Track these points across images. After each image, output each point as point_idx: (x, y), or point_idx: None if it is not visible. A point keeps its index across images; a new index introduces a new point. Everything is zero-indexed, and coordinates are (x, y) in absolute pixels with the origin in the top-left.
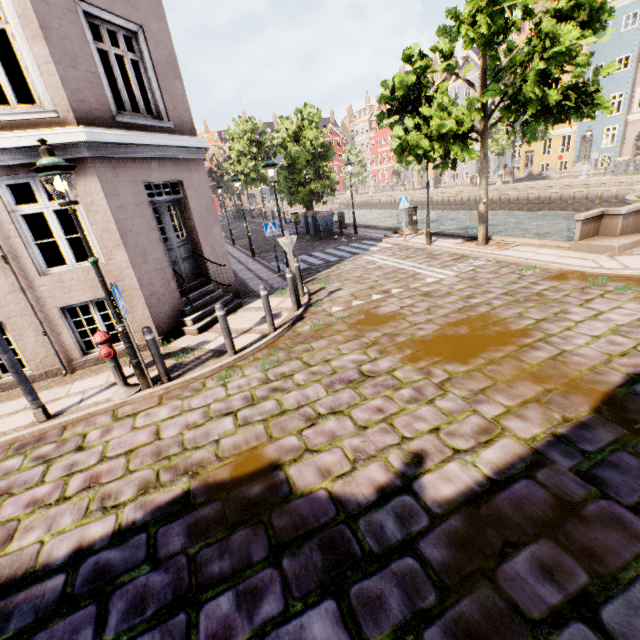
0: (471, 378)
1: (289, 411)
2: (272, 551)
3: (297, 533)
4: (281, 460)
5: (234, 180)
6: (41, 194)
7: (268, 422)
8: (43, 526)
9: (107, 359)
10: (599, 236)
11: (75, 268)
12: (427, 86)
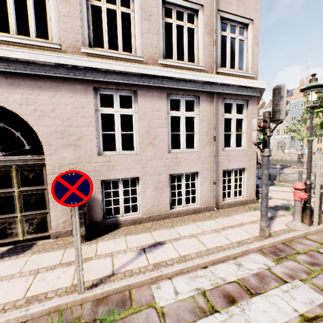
0: None
1: None
2: None
3: None
4: None
5: None
6: (234, 110)
7: None
8: None
9: (299, 200)
10: None
11: (233, 149)
12: None
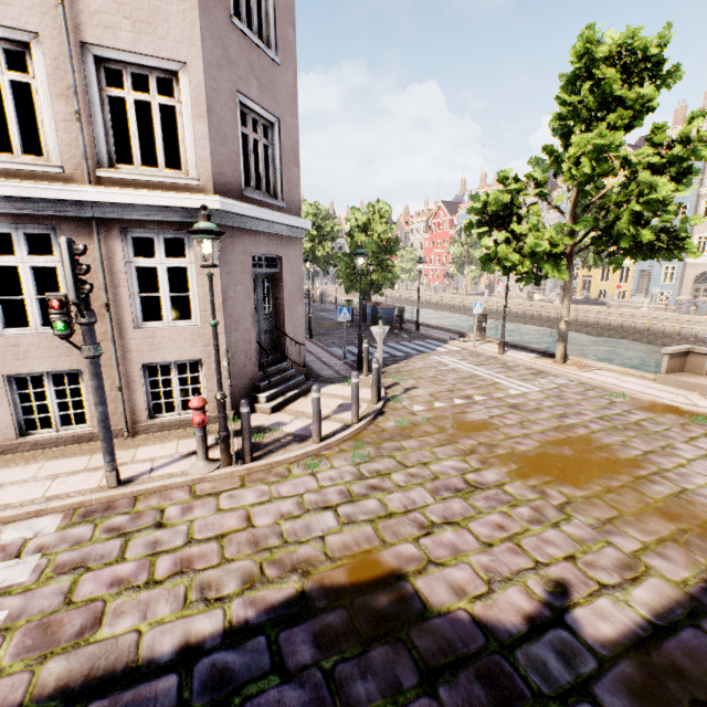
0: (593, 505)
1: (397, 514)
2: (423, 676)
3: (446, 658)
4: (403, 569)
5: (306, 260)
6: (160, 250)
7: (376, 523)
8: (136, 612)
9: (197, 427)
10: (685, 372)
11: (169, 326)
12: (519, 206)
